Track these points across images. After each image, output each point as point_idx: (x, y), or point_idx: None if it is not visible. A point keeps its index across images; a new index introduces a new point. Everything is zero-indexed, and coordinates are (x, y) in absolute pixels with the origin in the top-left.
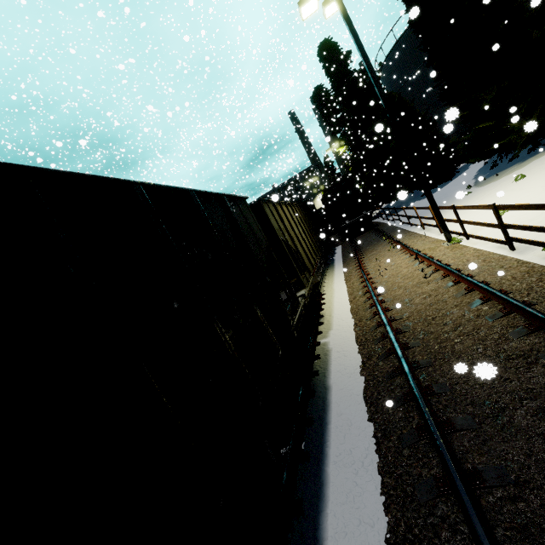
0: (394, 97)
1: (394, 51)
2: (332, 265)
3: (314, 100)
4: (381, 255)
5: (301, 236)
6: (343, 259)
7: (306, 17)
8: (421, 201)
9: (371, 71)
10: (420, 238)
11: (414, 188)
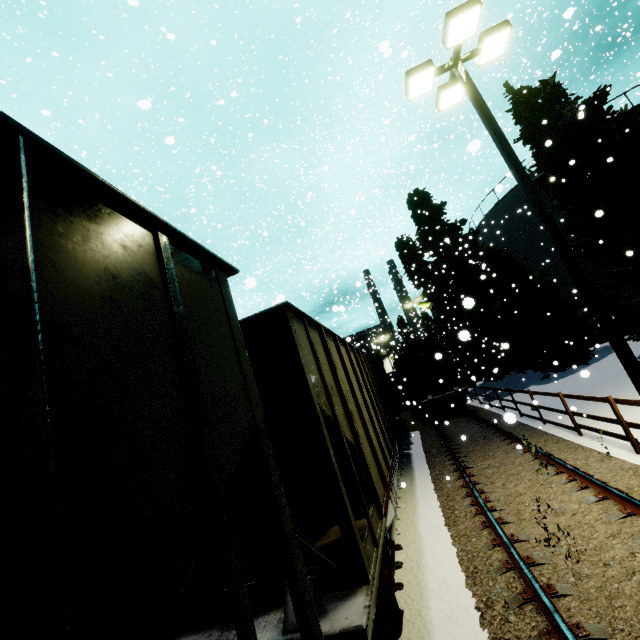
0: (500, 251)
1: (495, 210)
2: (409, 466)
3: (397, 248)
4: (513, 474)
5: (367, 409)
6: (428, 458)
7: (415, 97)
8: (541, 386)
9: (514, 162)
10: (588, 454)
11: (527, 367)
